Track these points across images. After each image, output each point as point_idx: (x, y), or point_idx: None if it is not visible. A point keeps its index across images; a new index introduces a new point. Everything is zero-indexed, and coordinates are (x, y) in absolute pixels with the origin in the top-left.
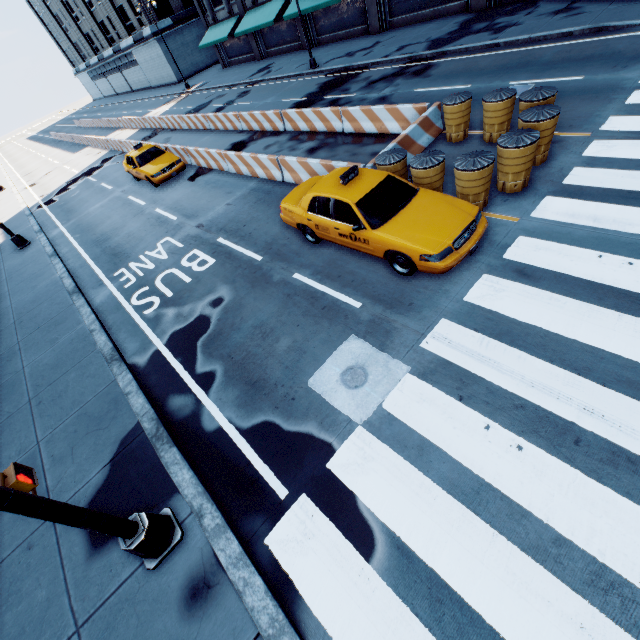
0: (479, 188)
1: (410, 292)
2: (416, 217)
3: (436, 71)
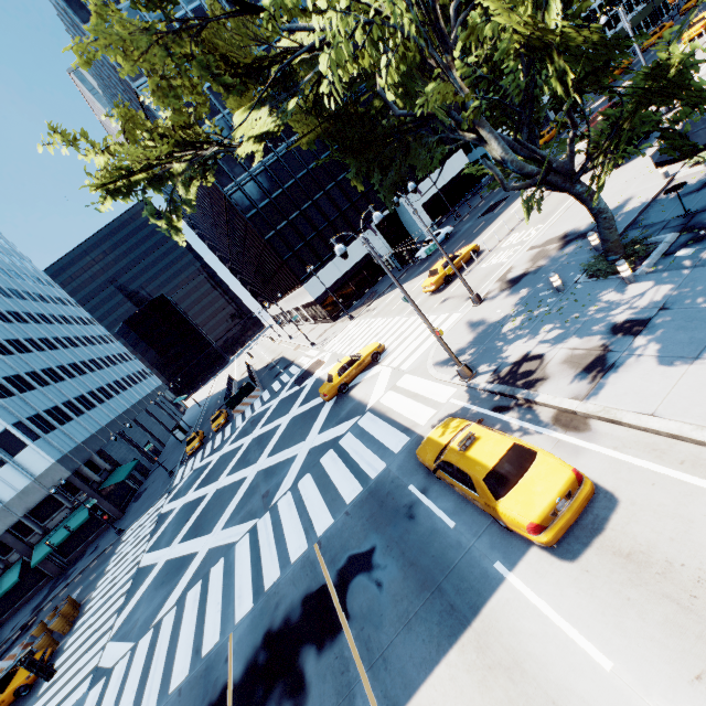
0: (48, 642)
1: (33, 692)
2: (21, 672)
3: (39, 619)
